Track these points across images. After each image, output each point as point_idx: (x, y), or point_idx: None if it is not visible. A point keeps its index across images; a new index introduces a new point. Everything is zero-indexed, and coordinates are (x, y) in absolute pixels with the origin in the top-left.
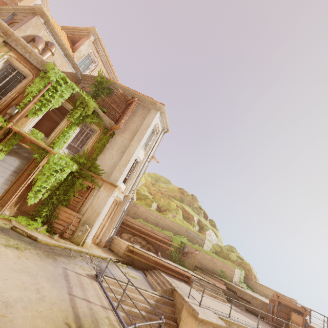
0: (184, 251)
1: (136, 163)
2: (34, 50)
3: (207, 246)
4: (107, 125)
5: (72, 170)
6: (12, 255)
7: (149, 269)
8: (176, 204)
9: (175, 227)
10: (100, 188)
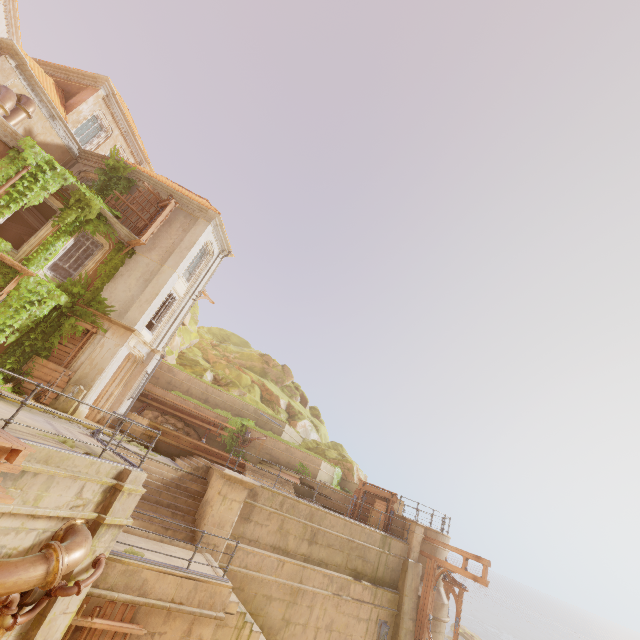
0: (245, 437)
1: (171, 301)
2: (1, 118)
3: (292, 438)
4: (122, 238)
5: (58, 304)
6: None
7: (183, 456)
8: (251, 379)
9: (237, 406)
10: (106, 333)
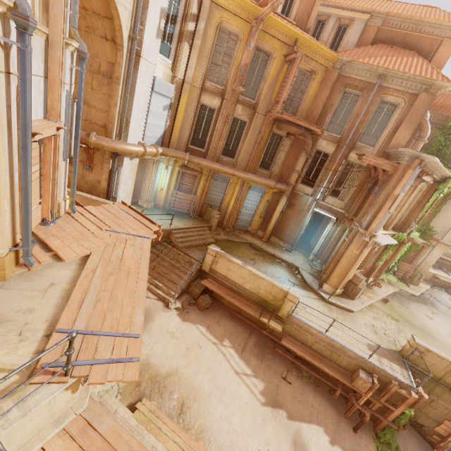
0: None
1: None
2: (448, 173)
3: None
4: None
5: None
6: (445, 322)
7: (446, 287)
8: None
9: None
10: (434, 248)
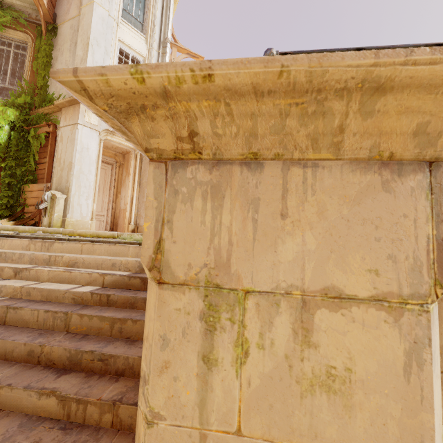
0: None
1: None
2: None
3: None
4: (35, 19)
5: (12, 123)
6: None
7: None
8: None
9: None
10: (59, 124)
